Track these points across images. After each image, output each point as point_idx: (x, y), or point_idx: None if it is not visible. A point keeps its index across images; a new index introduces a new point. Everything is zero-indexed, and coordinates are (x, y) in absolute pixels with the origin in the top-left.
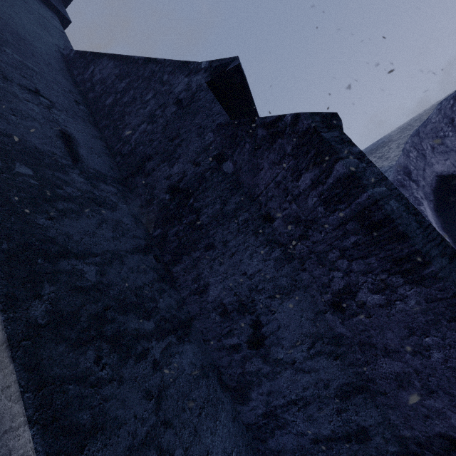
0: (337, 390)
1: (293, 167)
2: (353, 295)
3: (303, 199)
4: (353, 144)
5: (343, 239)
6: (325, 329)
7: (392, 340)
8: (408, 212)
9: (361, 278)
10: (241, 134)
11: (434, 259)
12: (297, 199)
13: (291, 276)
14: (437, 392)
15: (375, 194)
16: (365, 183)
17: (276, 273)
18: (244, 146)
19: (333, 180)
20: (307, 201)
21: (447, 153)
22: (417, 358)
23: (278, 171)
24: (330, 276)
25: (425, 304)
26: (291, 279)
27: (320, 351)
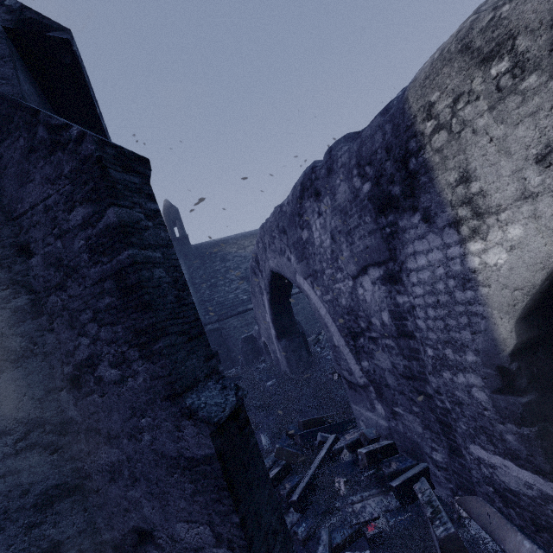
0: (39, 496)
1: (69, 194)
2: (94, 368)
3: (71, 238)
4: (153, 200)
5: (99, 299)
6: (54, 412)
7: (116, 423)
8: (173, 285)
9: (106, 348)
10: (18, 121)
11: (169, 336)
12: (65, 235)
13: (30, 337)
14: (139, 479)
15: (139, 255)
16: (133, 241)
17: (8, 330)
18: (18, 140)
19: (103, 226)
20: (74, 242)
21: (275, 252)
22: (132, 442)
23: (51, 192)
24: (78, 343)
25: (149, 382)
26: (30, 341)
27: (35, 443)
